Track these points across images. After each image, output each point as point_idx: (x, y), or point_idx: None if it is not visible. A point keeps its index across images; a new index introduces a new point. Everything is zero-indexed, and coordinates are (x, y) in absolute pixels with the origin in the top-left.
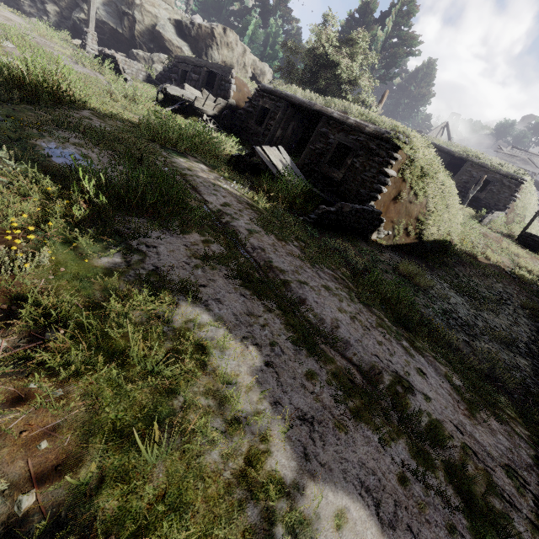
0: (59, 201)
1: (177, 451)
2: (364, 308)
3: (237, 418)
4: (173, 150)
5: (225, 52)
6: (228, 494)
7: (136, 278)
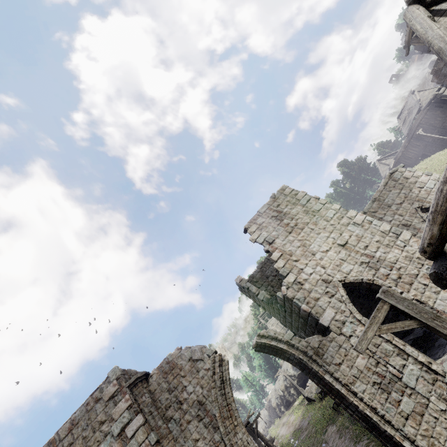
0: None
1: None
2: (351, 443)
3: None
4: (324, 431)
5: None
6: None
7: None
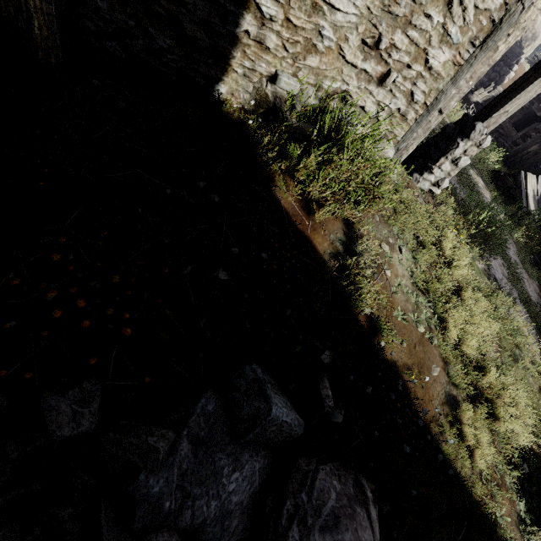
0: (461, 218)
1: (522, 370)
2: None
3: (537, 372)
4: None
5: None
6: (538, 394)
7: (493, 282)
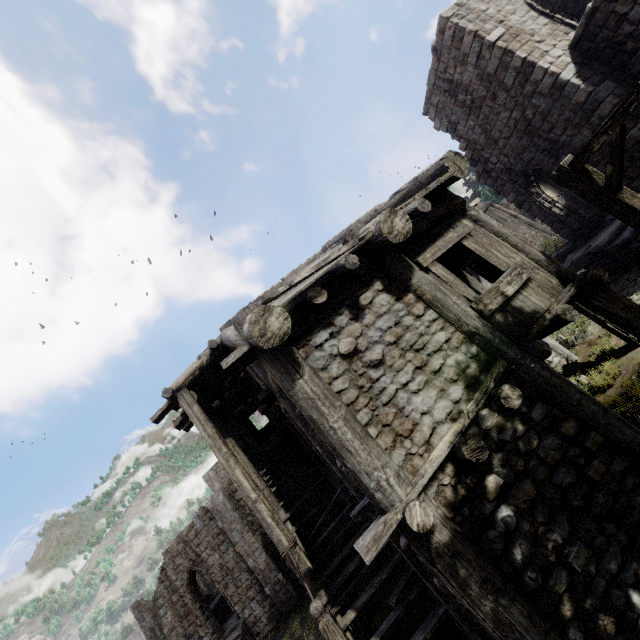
0: None
1: None
2: None
3: None
4: None
5: (510, 208)
6: None
7: None
